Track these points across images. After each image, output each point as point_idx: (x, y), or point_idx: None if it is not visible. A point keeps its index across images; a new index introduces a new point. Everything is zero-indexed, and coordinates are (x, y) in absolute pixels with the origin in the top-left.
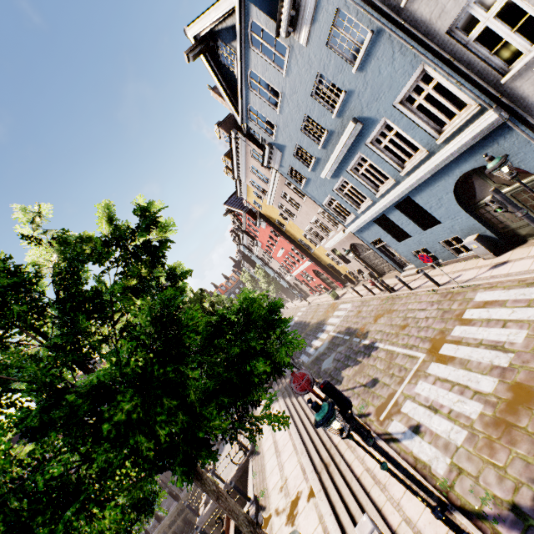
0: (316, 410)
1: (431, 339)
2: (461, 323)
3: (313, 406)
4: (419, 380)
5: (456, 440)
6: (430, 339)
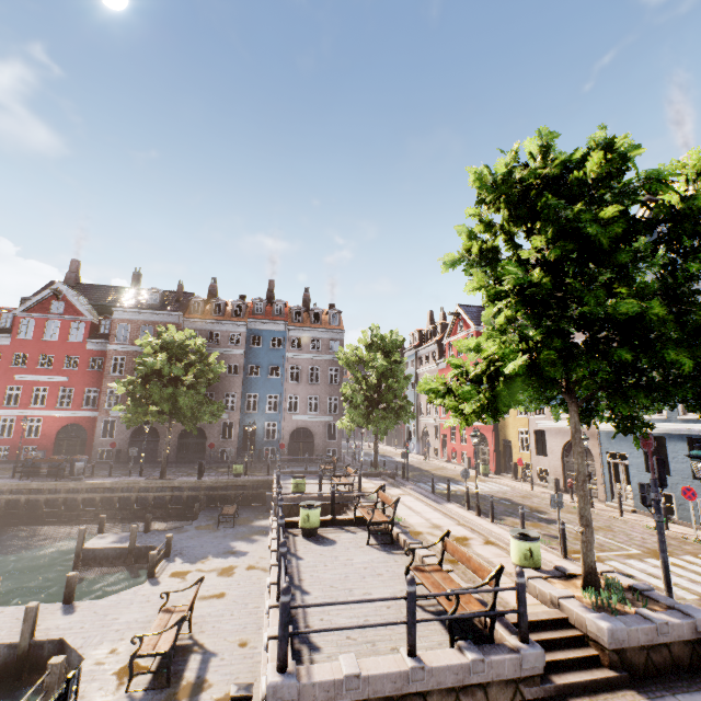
0: (700, 449)
1: (651, 548)
2: (696, 557)
3: (700, 445)
4: (631, 559)
5: (684, 596)
6: (648, 548)
